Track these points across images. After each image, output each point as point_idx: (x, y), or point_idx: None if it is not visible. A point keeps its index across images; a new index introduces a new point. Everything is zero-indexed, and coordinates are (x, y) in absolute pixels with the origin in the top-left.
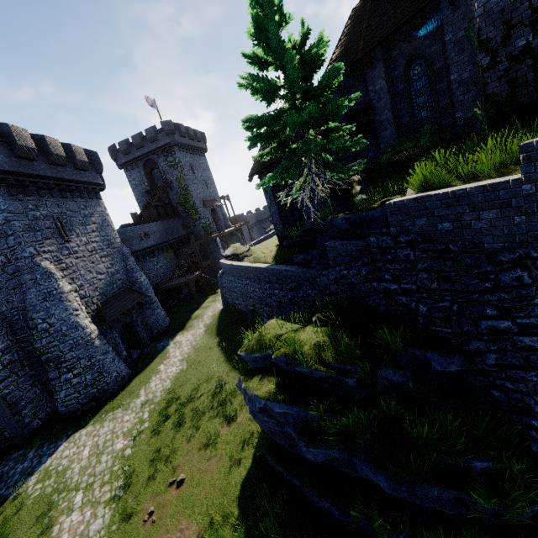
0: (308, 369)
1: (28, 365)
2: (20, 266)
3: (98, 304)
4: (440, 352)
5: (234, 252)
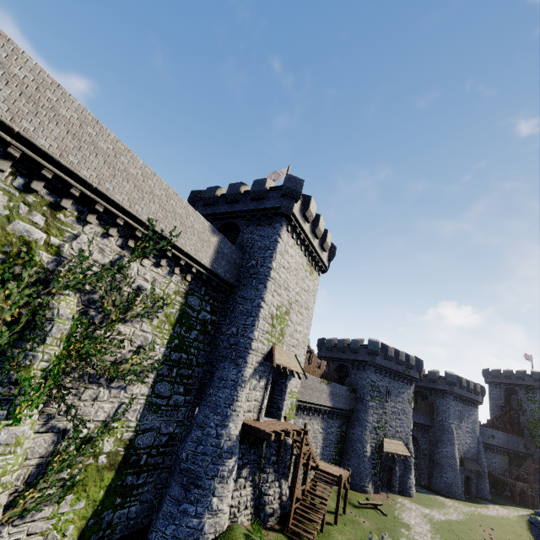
0: None
1: (427, 459)
2: (445, 424)
3: (462, 456)
4: None
5: None
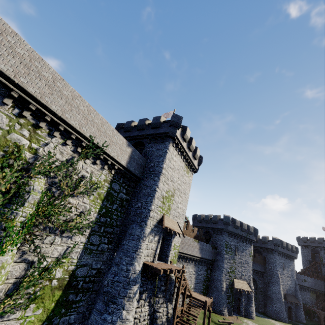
0: None
1: (263, 294)
2: (273, 271)
3: (285, 293)
4: None
5: None
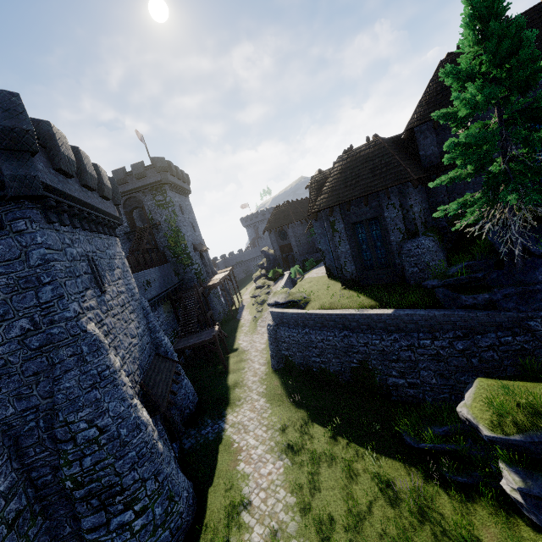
0: None
1: (39, 511)
2: (55, 334)
3: (143, 383)
4: None
5: (290, 299)
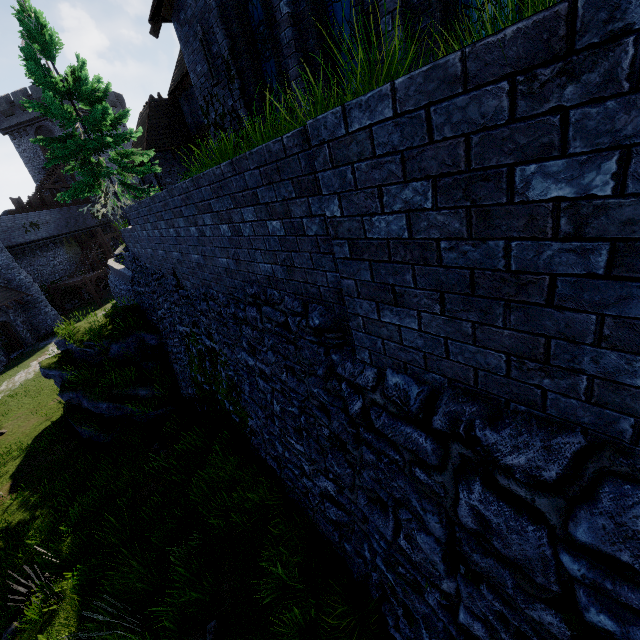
0: (72, 346)
1: None
2: None
3: None
4: (147, 332)
5: (121, 251)
